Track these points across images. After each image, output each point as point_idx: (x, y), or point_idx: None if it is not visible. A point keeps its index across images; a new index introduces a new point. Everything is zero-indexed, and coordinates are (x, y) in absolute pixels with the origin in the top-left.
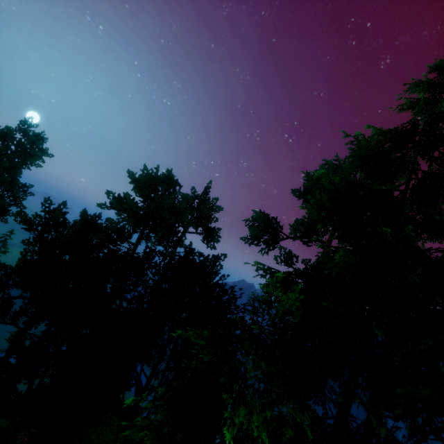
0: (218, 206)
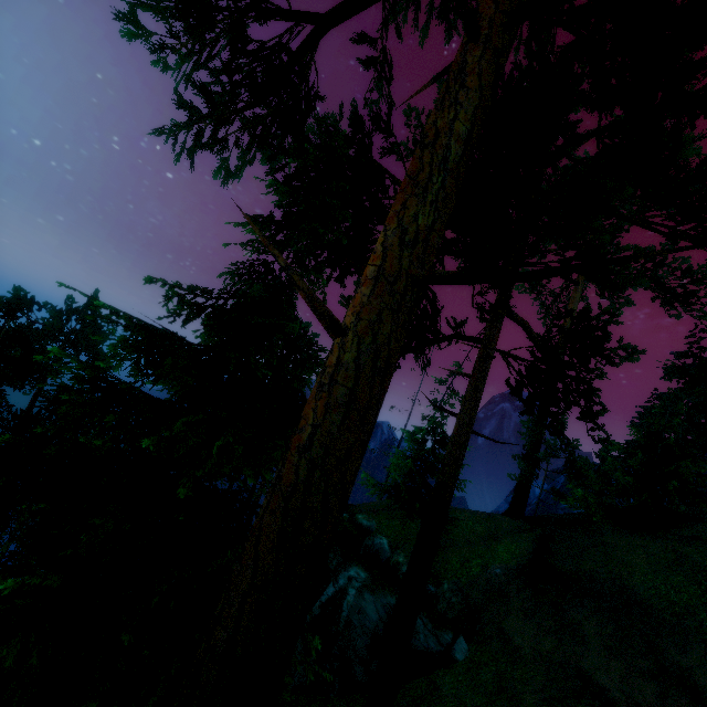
0: (104, 335)
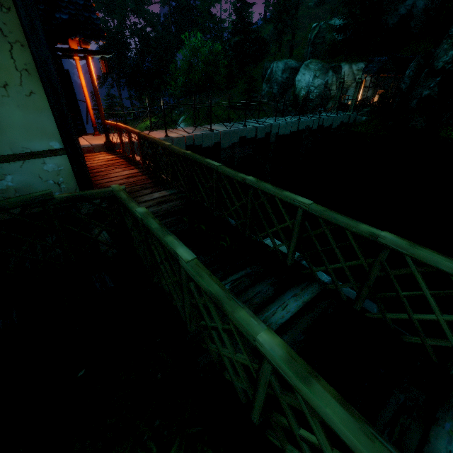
0: None
